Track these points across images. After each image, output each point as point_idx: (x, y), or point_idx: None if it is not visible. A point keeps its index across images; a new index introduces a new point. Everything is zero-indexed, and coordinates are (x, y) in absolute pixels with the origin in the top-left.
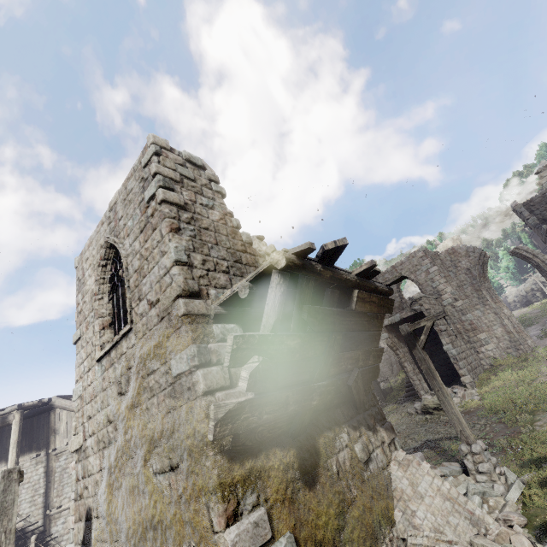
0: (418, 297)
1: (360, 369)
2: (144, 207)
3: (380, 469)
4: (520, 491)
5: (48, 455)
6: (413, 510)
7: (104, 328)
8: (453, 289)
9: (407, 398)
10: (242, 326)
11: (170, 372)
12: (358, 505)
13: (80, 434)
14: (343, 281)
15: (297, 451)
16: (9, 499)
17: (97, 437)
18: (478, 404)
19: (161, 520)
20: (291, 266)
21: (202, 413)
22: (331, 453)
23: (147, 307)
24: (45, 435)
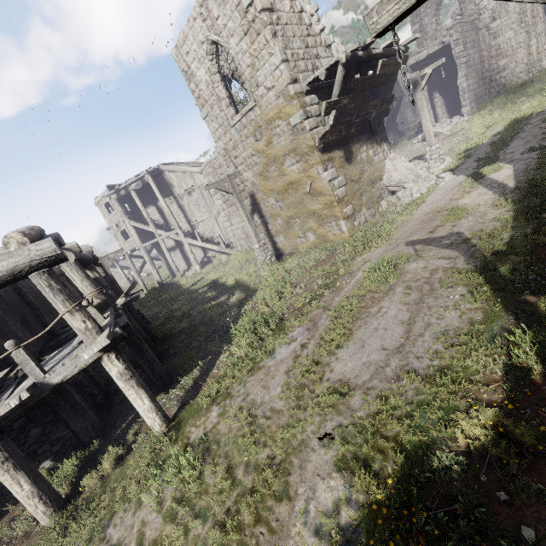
0: (450, 26)
1: (377, 111)
2: (243, 12)
3: (380, 162)
4: (447, 164)
5: (175, 198)
6: (391, 175)
7: (228, 107)
8: (496, 4)
9: (416, 134)
10: (316, 95)
11: (290, 124)
12: (367, 173)
13: (233, 166)
14: (373, 57)
15: (344, 152)
16: (233, 184)
17: (246, 164)
18: (462, 128)
19: (295, 181)
20: (348, 60)
21: (310, 138)
22: (358, 154)
23: (265, 91)
24: (167, 188)
